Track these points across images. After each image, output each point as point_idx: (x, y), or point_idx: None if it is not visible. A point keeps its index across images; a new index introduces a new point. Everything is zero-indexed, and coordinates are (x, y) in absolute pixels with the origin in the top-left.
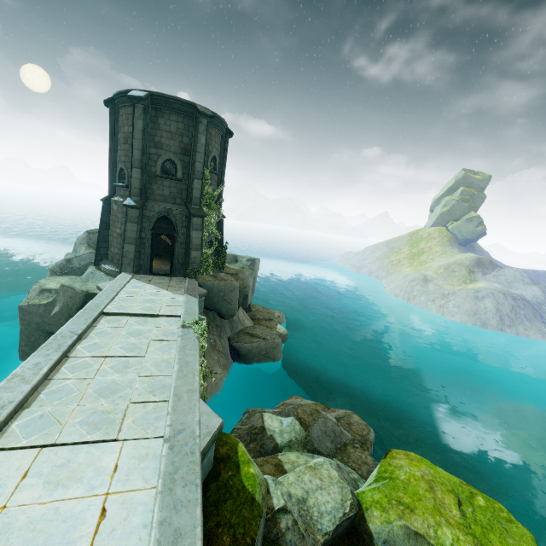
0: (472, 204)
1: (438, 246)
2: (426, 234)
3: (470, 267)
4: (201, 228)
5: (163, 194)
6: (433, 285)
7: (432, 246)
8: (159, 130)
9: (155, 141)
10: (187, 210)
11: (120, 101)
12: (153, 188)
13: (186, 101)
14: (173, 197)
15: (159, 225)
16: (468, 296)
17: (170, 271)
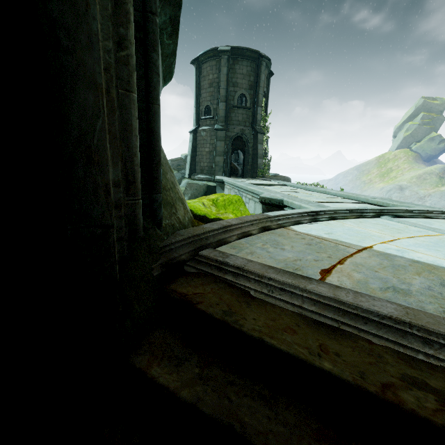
0: (432, 126)
1: (405, 164)
2: (392, 156)
3: (440, 174)
4: (262, 142)
5: (238, 120)
6: (409, 191)
7: (399, 164)
8: (236, 74)
9: (233, 81)
10: (253, 130)
11: (207, 57)
12: (232, 115)
13: (254, 50)
14: (244, 121)
15: (235, 142)
16: (443, 195)
17: (242, 175)
